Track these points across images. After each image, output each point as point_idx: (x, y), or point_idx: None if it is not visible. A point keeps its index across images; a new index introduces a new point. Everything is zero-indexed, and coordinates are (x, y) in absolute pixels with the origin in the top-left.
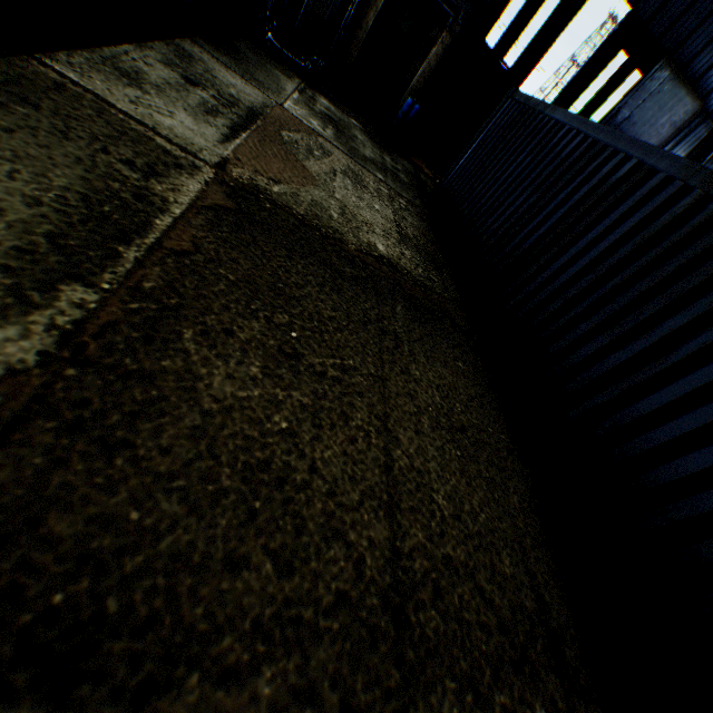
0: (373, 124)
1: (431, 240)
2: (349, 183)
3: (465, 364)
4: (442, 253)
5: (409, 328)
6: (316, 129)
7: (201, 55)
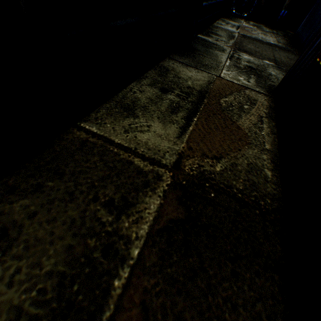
0: (268, 25)
1: (289, 44)
2: (262, 35)
3: (294, 56)
4: (292, 46)
5: (279, 51)
6: (251, 28)
7: (225, 20)
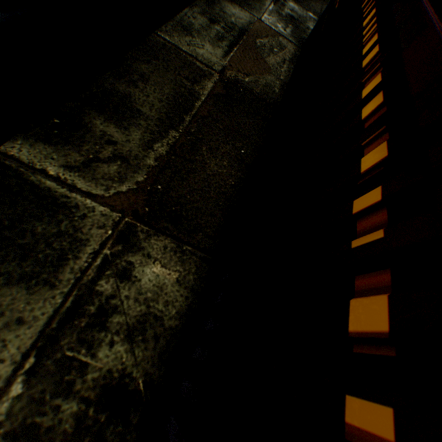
0: None
1: None
2: None
3: None
4: None
5: None
6: None
7: None
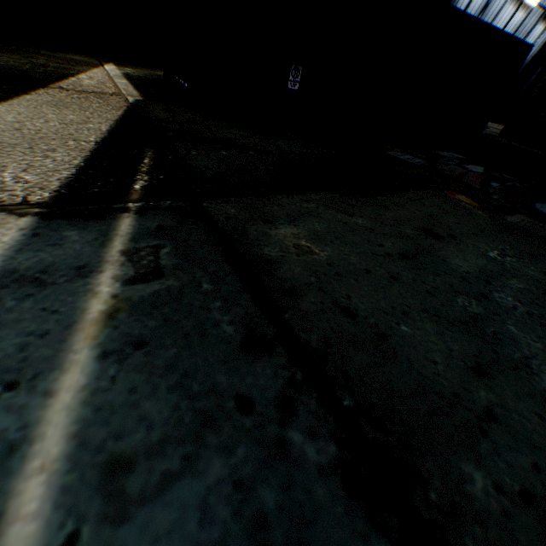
0: None
1: None
2: None
3: None
4: None
5: None
6: None
7: None
